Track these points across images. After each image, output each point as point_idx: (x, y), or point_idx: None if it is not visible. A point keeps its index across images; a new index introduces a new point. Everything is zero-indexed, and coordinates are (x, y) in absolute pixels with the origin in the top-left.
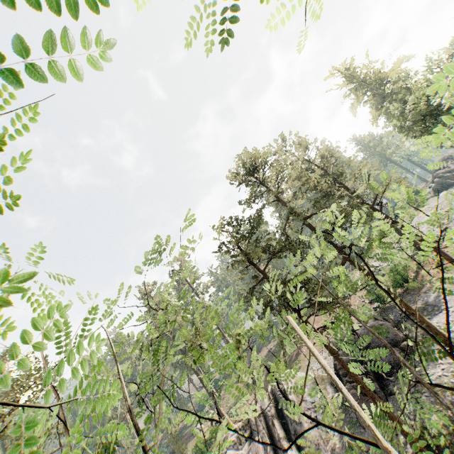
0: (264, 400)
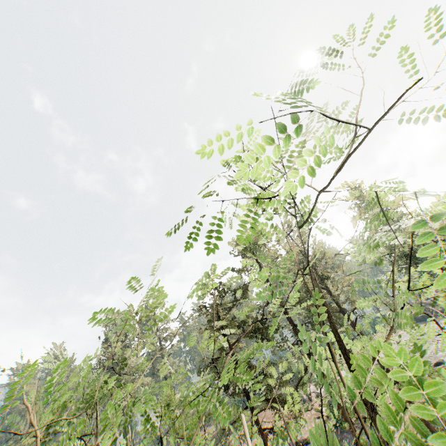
0: None
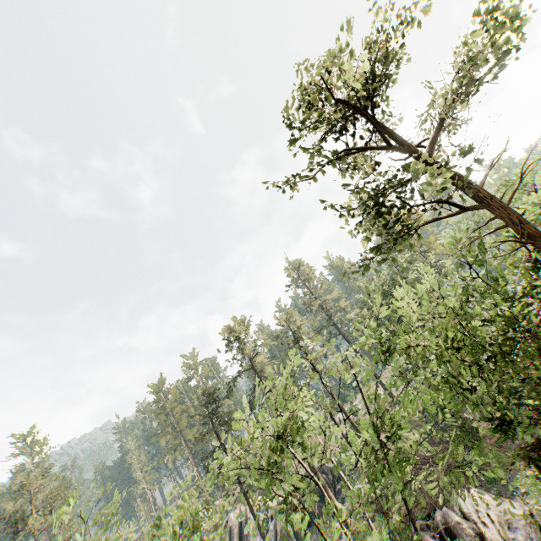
0: (233, 518)
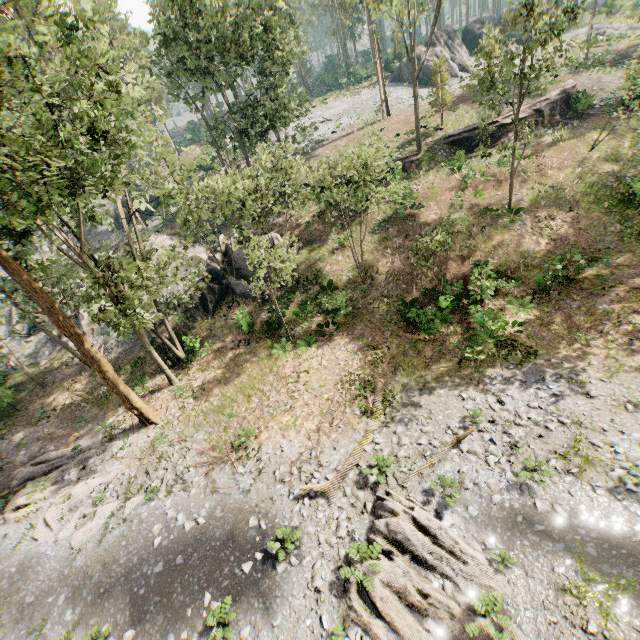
0: None
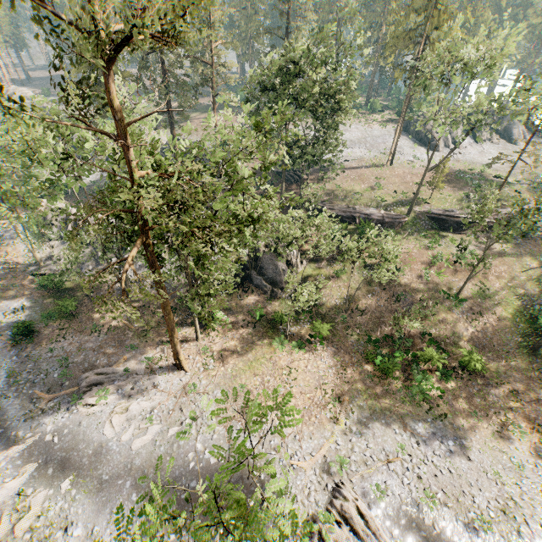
0: None
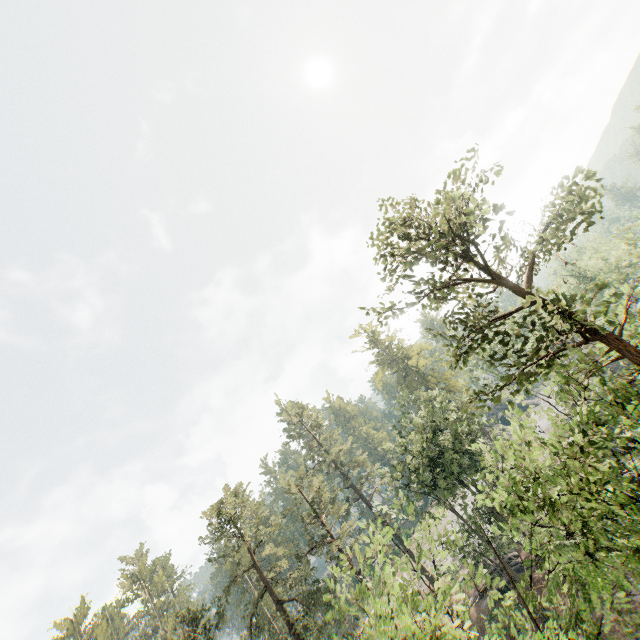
0: None
